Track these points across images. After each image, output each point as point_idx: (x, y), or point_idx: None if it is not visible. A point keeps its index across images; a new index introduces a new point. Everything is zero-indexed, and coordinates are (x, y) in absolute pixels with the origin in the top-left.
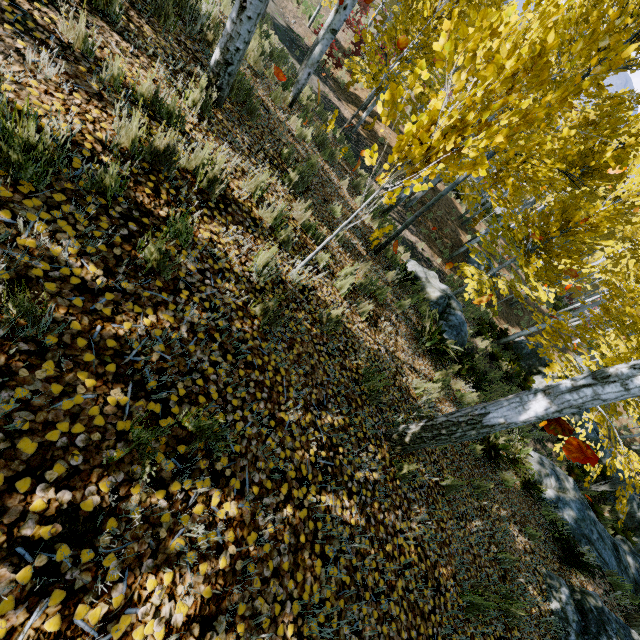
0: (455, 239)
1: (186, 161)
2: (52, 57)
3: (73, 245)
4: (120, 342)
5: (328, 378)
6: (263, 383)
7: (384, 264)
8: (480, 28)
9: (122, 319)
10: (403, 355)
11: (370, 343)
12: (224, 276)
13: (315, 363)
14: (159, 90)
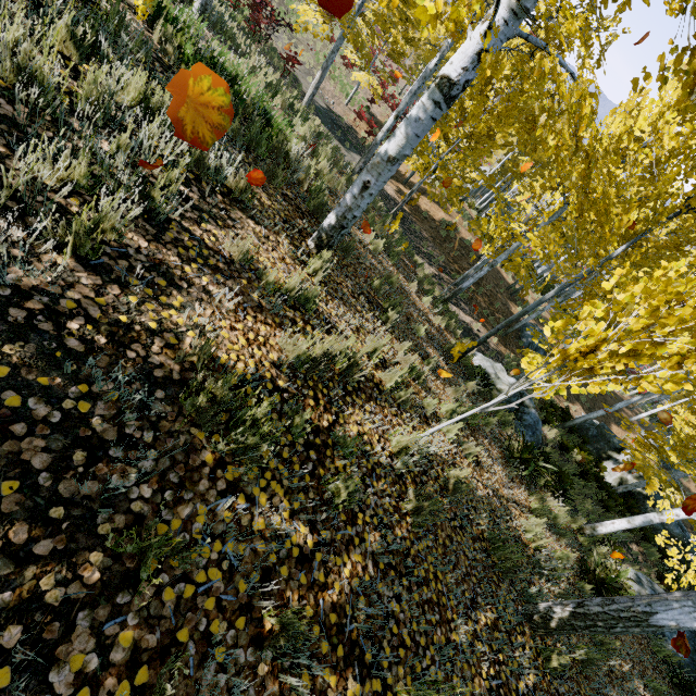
0: (506, 313)
1: (329, 351)
2: (224, 281)
3: (285, 507)
4: (337, 611)
5: (468, 561)
6: (432, 600)
7: (460, 371)
8: (665, 291)
9: (331, 580)
10: (504, 489)
11: (480, 490)
12: (376, 474)
13: (455, 546)
14: (302, 283)
